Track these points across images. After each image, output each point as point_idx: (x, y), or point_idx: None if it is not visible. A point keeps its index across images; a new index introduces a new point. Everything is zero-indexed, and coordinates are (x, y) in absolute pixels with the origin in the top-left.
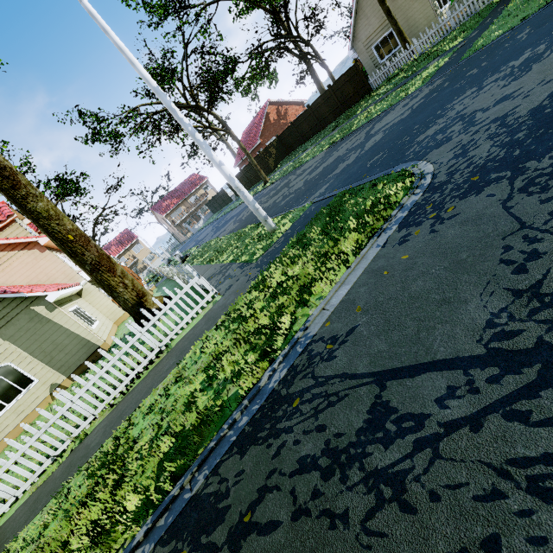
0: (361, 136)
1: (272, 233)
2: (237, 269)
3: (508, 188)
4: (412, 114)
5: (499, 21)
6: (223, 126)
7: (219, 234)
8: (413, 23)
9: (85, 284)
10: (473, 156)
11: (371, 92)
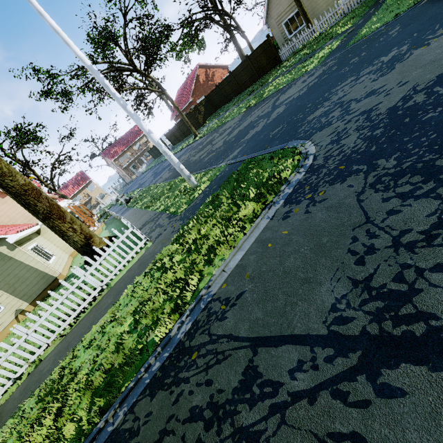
0: (269, 105)
1: (194, 189)
2: (165, 219)
3: (363, 182)
4: (307, 92)
5: (380, 13)
6: (159, 88)
7: (157, 180)
8: (315, 5)
9: (42, 224)
10: (344, 145)
11: (280, 63)
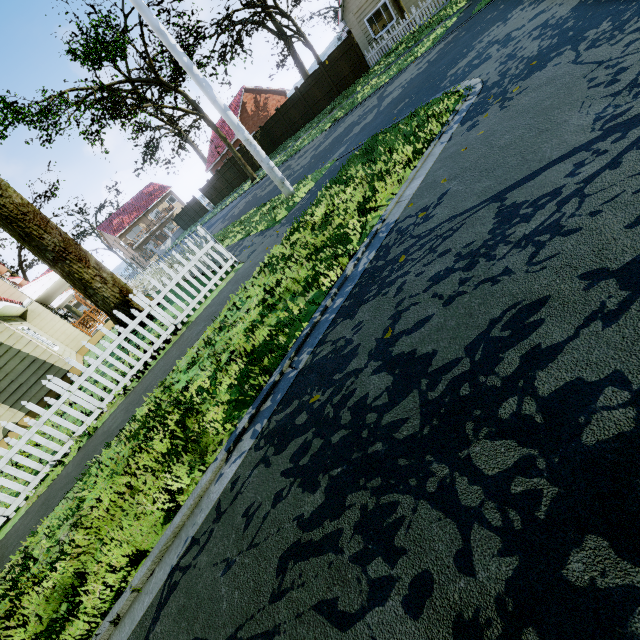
0: (372, 101)
1: (291, 198)
2: (255, 238)
3: (573, 53)
4: (432, 64)
5: None
6: (194, 108)
7: None
8: None
9: (30, 304)
10: (524, 55)
11: (368, 70)
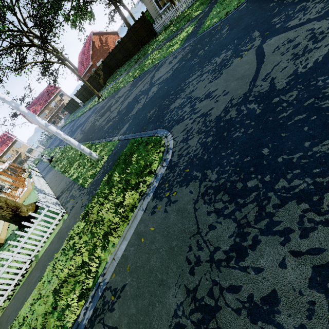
0: (148, 80)
1: (97, 162)
2: (77, 190)
3: (198, 190)
4: (172, 76)
5: (218, 6)
6: (58, 59)
7: None
8: None
9: None
10: (190, 146)
11: (156, 36)
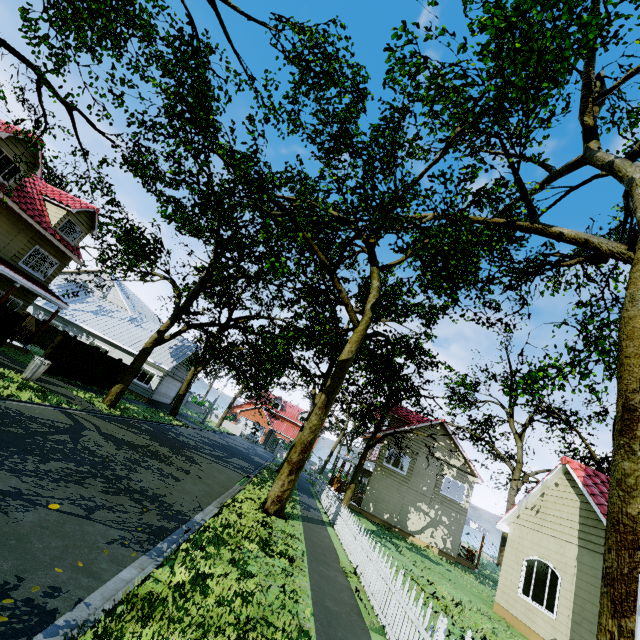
0: None
1: None
2: None
3: None
4: None
5: None
6: None
7: None
8: None
9: None
10: None
11: None
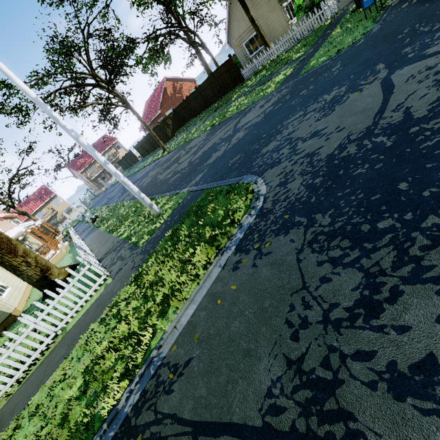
0: (231, 127)
1: (157, 217)
2: (127, 250)
3: (302, 238)
4: (264, 120)
5: (326, 45)
6: (124, 103)
7: (125, 198)
8: (272, 29)
9: None
10: (290, 190)
11: (243, 82)
